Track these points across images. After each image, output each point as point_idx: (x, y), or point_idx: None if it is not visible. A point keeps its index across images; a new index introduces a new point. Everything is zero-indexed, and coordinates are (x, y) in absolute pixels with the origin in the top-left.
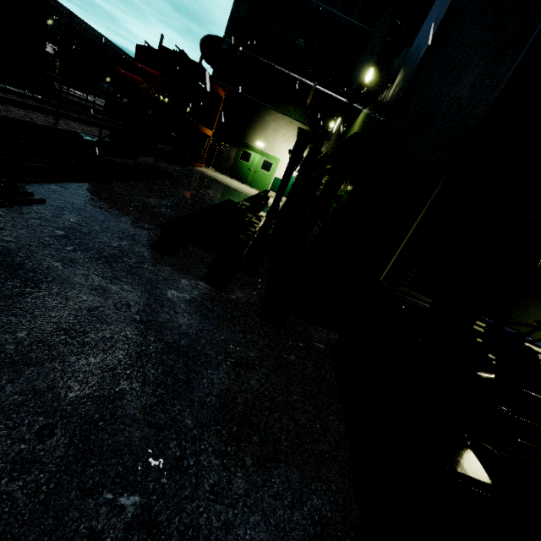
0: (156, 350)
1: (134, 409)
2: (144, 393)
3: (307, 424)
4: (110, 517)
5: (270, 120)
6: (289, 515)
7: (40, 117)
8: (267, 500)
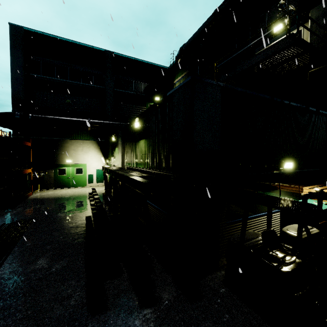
0: None
1: None
2: None
3: None
4: None
5: (69, 145)
6: None
7: None
8: None
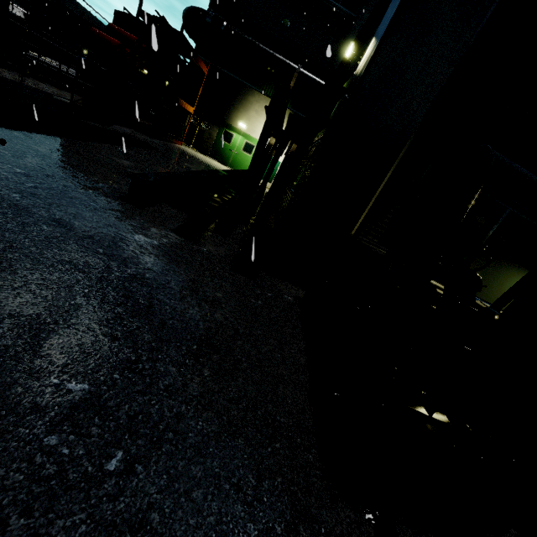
0: (118, 278)
1: (90, 319)
2: (102, 309)
3: (268, 353)
4: (56, 397)
5: (254, 101)
6: (243, 416)
7: (5, 73)
8: (222, 403)
